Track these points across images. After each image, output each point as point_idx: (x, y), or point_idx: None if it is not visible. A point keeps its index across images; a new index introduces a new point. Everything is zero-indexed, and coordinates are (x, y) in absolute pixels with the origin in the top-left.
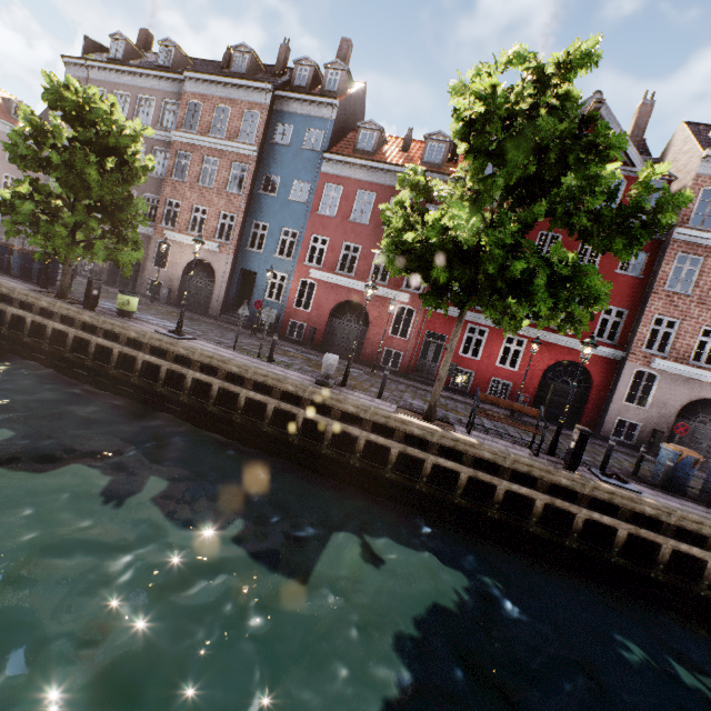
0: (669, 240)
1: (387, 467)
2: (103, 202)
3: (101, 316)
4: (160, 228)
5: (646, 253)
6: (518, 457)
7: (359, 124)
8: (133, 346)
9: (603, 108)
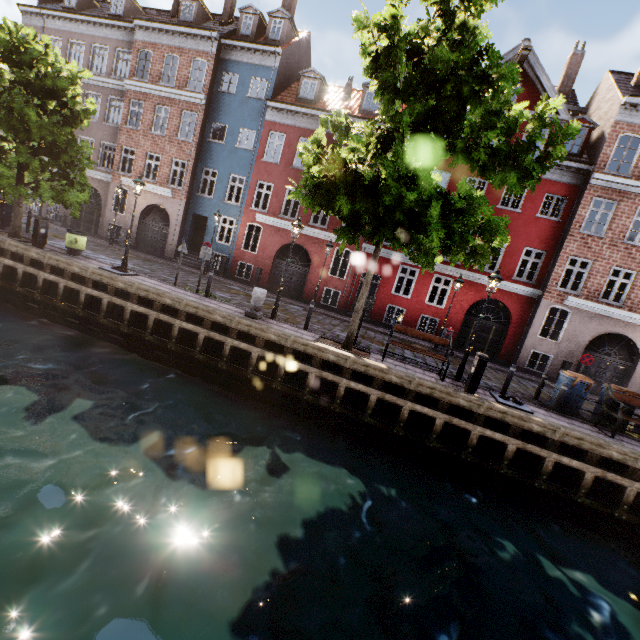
0: (586, 185)
1: (305, 390)
2: (45, 144)
3: (47, 252)
4: (117, 175)
5: (565, 198)
6: (422, 380)
7: (301, 73)
8: (78, 280)
9: (531, 56)
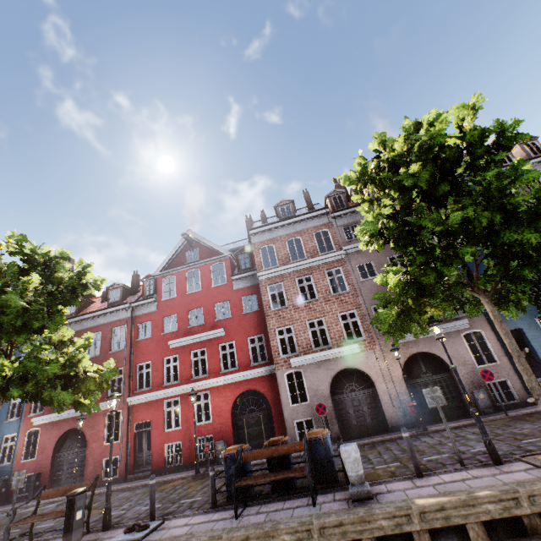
0: (259, 282)
1: None
2: None
3: None
4: None
5: (255, 294)
6: None
7: None
8: None
9: (194, 235)
